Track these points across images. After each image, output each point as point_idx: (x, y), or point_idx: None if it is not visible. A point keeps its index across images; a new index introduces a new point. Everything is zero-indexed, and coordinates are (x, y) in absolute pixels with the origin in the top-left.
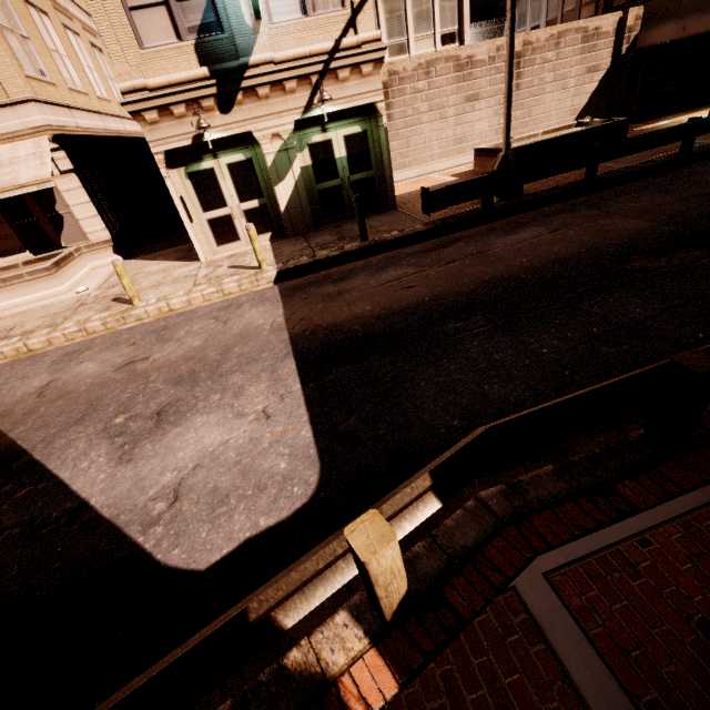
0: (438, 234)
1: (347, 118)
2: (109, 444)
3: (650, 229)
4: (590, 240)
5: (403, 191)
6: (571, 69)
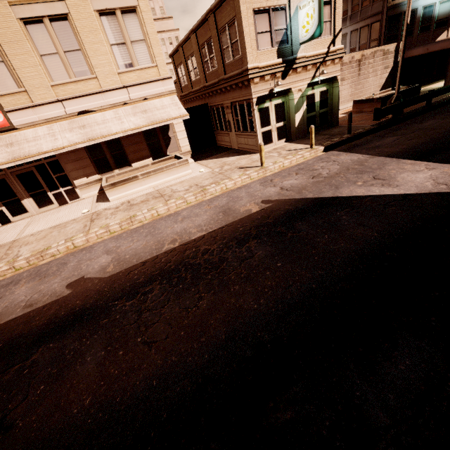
0: (380, 129)
1: (322, 83)
2: (374, 186)
3: None
4: None
5: None
6: (379, 67)
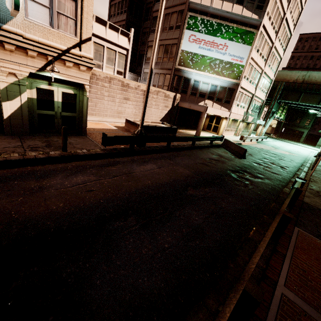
0: (108, 156)
1: (66, 84)
2: None
3: (190, 174)
4: (173, 175)
5: (90, 126)
6: (160, 103)
